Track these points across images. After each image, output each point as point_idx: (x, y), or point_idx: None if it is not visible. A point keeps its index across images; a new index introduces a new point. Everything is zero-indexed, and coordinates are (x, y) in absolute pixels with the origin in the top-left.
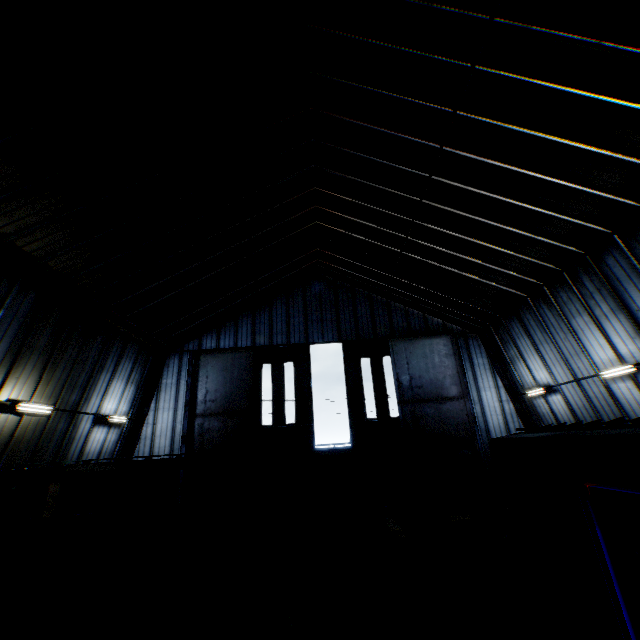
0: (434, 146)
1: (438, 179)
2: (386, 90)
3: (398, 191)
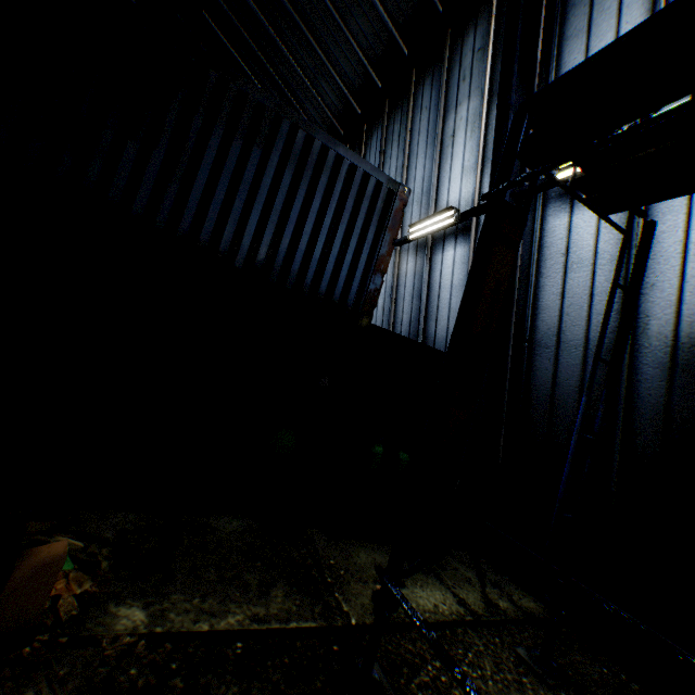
0: None
1: None
2: None
3: None
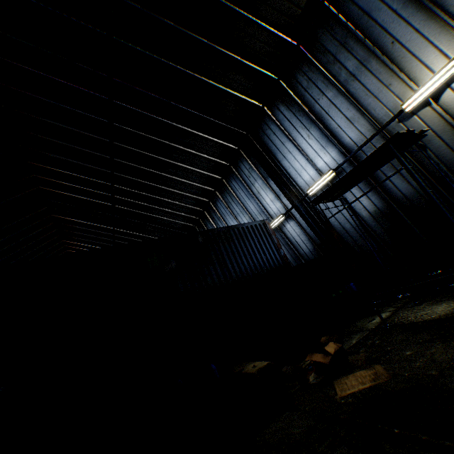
0: (112, 234)
1: (118, 241)
2: (87, 221)
3: (104, 243)
